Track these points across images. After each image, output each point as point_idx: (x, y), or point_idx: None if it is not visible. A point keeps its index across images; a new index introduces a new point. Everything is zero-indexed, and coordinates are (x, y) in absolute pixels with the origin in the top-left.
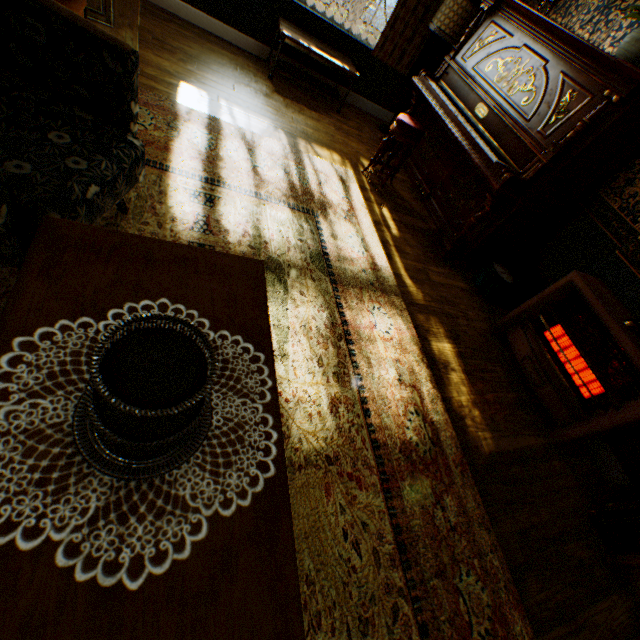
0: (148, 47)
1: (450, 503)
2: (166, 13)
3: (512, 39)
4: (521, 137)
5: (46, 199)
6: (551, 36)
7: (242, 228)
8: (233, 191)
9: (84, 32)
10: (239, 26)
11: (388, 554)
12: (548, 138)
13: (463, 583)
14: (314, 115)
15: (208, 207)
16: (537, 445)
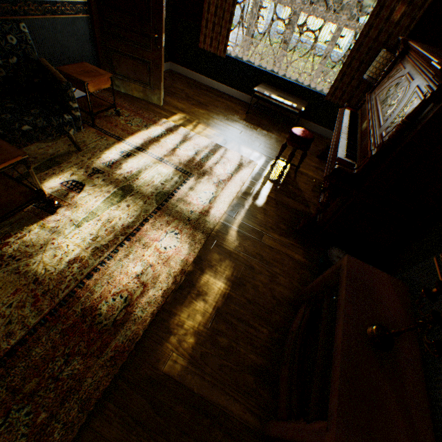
0: (178, 99)
1: (78, 365)
2: (207, 87)
3: (403, 70)
4: (368, 139)
5: (1, 125)
6: (422, 60)
7: (132, 170)
8: (149, 155)
9: (55, 77)
10: (242, 90)
11: (2, 348)
12: (383, 138)
13: (18, 415)
14: (264, 132)
15: (124, 158)
16: (238, 417)
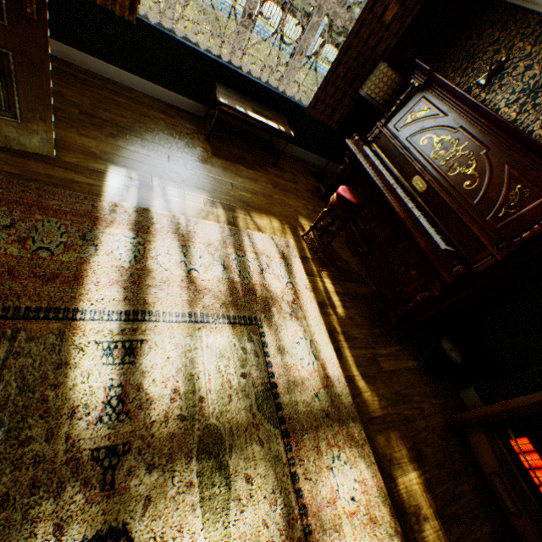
0: (72, 125)
1: None
2: (99, 78)
3: (446, 118)
4: (468, 223)
5: None
6: (491, 124)
7: (171, 384)
8: (161, 319)
9: None
10: (176, 88)
11: None
12: (499, 231)
13: None
14: (252, 174)
15: (126, 364)
16: None
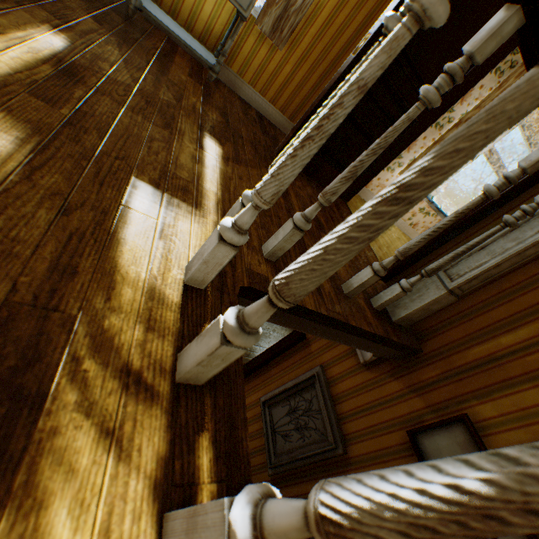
0: None
1: None
2: None
3: None
4: None
5: None
6: None
7: None
8: None
9: None
10: None
11: None
12: None
13: None
14: None
15: None
16: None
